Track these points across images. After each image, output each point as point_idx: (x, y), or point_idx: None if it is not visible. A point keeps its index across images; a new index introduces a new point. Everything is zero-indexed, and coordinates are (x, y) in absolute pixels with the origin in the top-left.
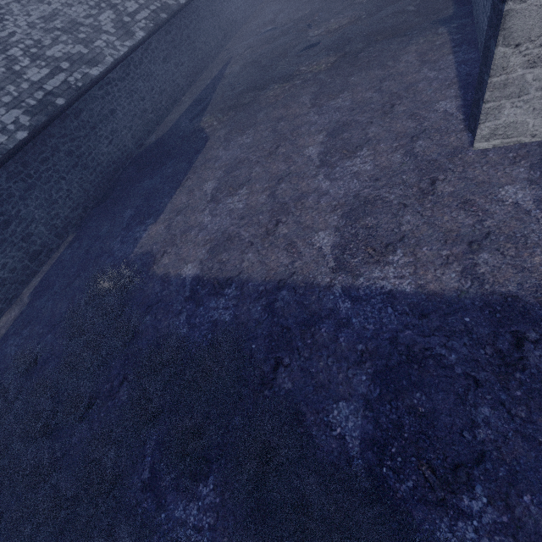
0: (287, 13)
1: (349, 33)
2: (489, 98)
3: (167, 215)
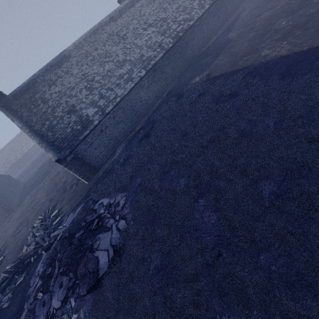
0: None
1: None
2: None
3: (214, 64)
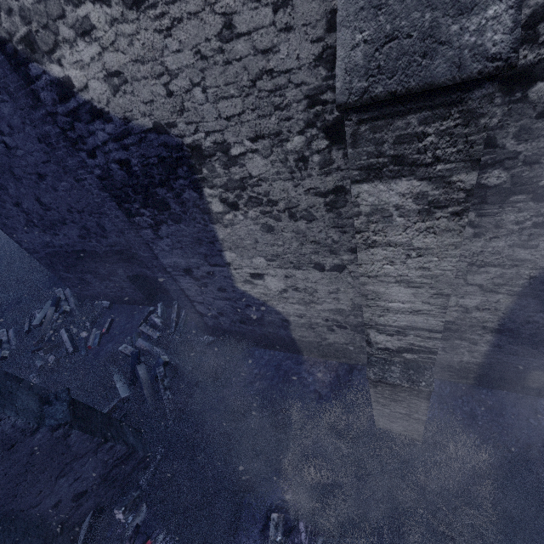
0: None
1: None
2: None
3: None
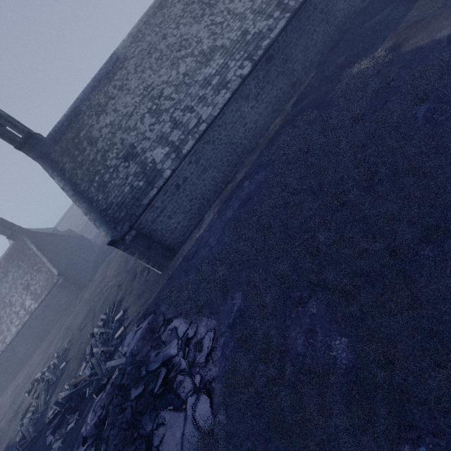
0: None
1: None
2: None
3: (408, 20)
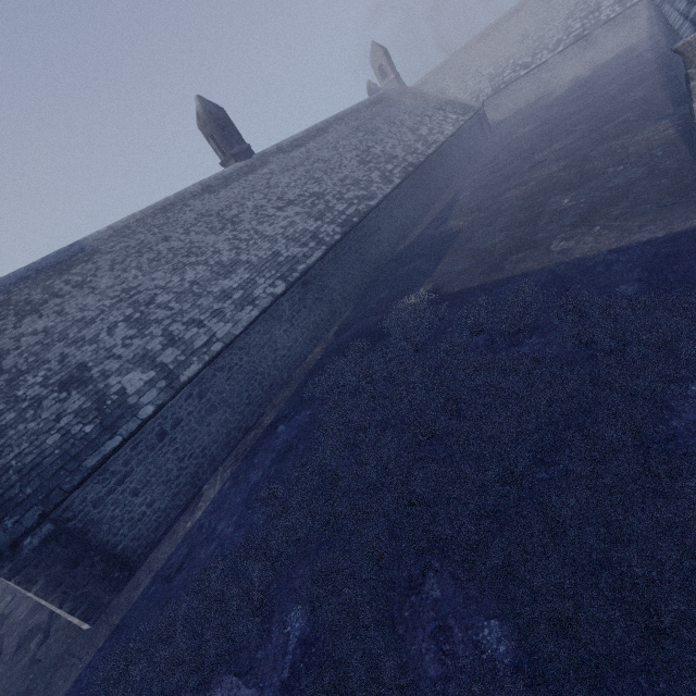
0: (506, 153)
1: (574, 147)
2: None
3: (439, 271)
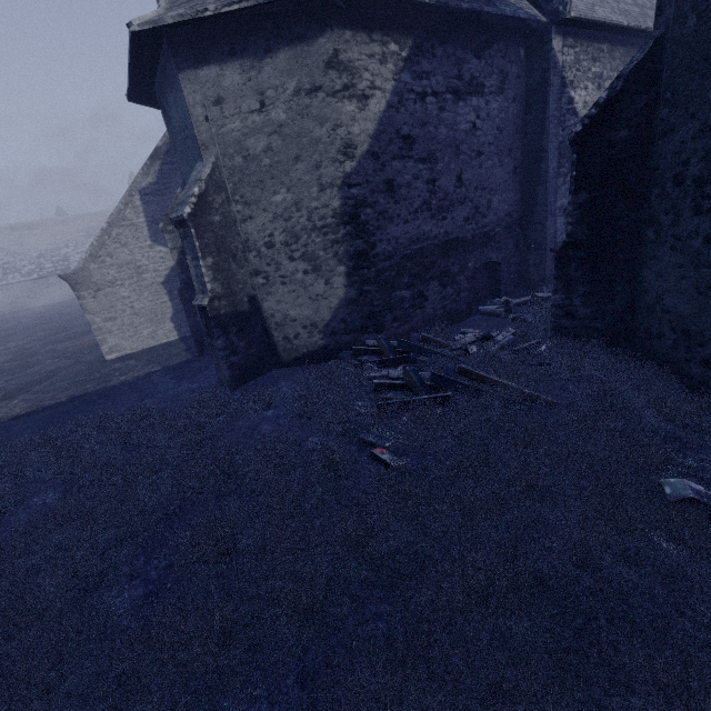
0: None
1: (28, 346)
2: (97, 335)
3: None
